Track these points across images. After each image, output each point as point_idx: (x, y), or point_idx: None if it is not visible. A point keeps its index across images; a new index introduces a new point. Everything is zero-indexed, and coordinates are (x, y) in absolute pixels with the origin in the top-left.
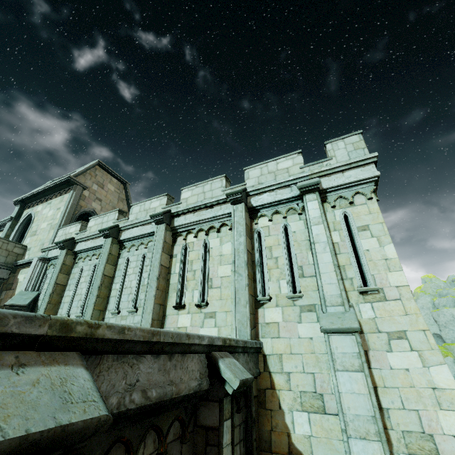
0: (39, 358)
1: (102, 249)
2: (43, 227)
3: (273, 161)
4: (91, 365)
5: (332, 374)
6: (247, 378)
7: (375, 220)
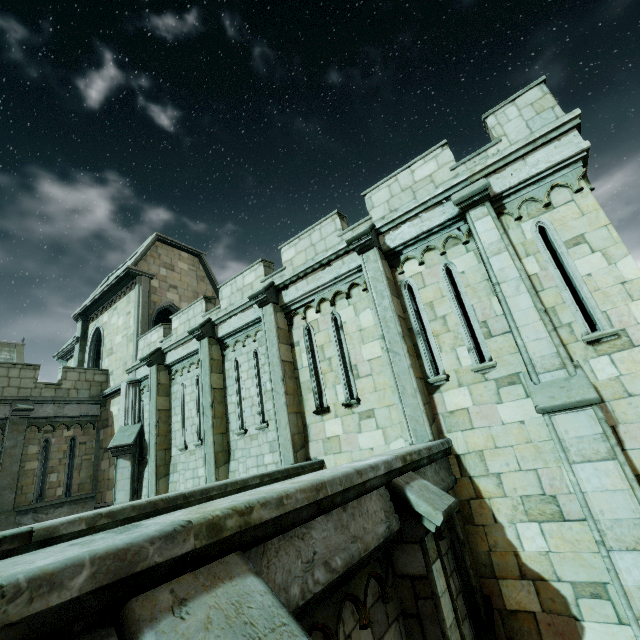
0: (197, 582)
1: (200, 355)
2: (119, 342)
3: (404, 169)
4: (255, 557)
5: (566, 469)
6: (450, 505)
7: (592, 223)
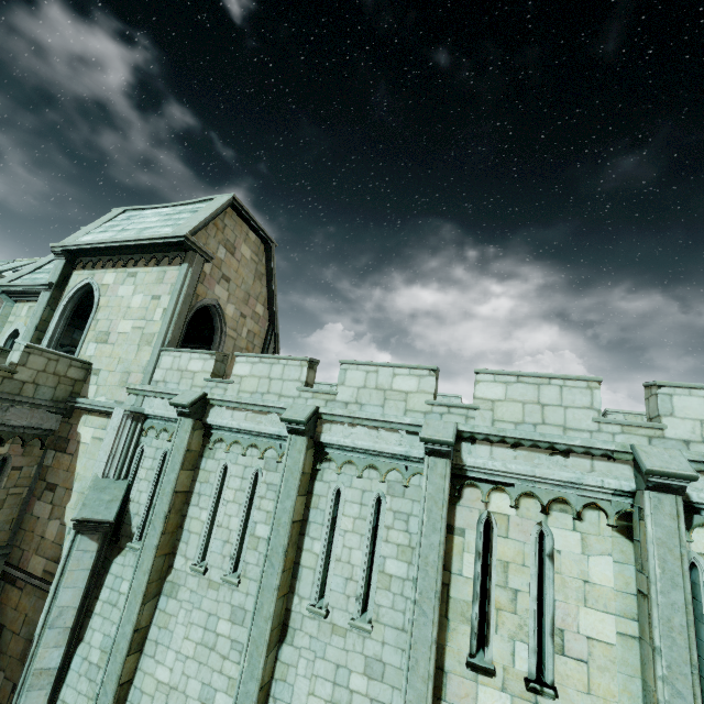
0: None
1: (285, 458)
2: (124, 331)
3: None
4: None
5: None
6: None
7: None
